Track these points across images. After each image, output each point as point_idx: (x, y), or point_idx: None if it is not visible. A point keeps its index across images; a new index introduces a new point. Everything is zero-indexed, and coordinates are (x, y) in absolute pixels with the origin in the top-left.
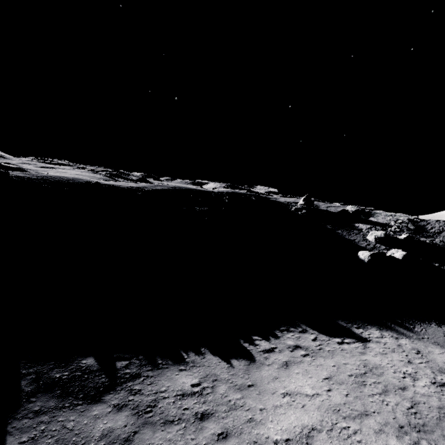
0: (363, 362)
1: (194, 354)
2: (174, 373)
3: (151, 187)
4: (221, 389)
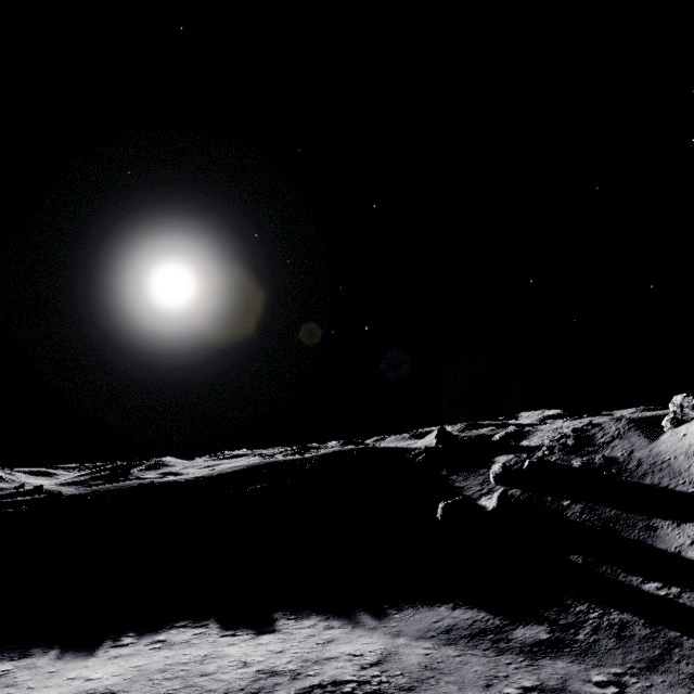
0: (211, 653)
1: (43, 649)
2: (4, 662)
3: (220, 471)
4: (22, 673)
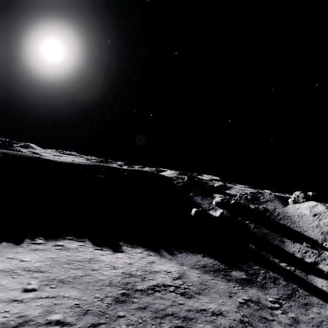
0: (93, 257)
1: None
2: None
3: (78, 162)
4: None
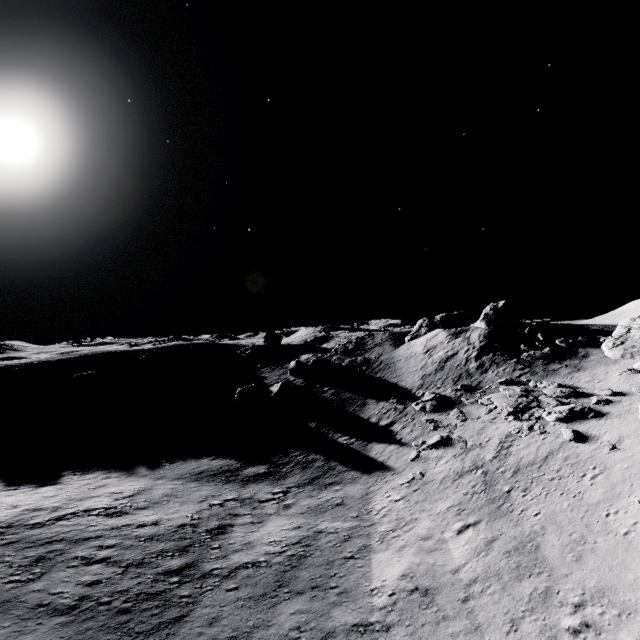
0: None
1: None
2: None
3: (48, 359)
4: None
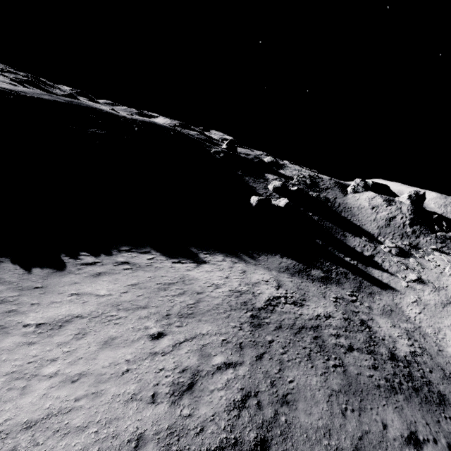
0: (182, 276)
1: None
2: None
3: (34, 94)
4: None
